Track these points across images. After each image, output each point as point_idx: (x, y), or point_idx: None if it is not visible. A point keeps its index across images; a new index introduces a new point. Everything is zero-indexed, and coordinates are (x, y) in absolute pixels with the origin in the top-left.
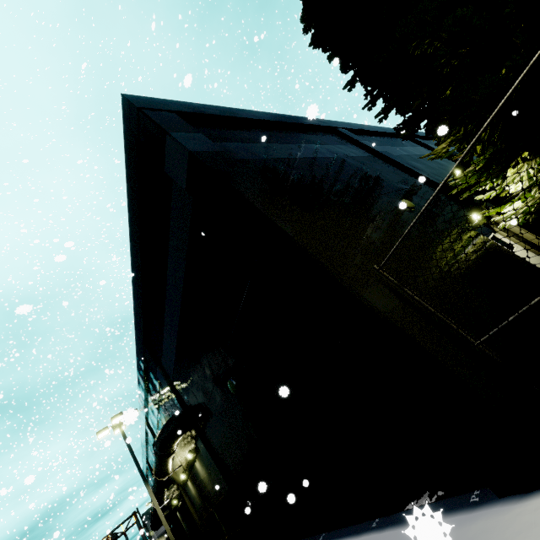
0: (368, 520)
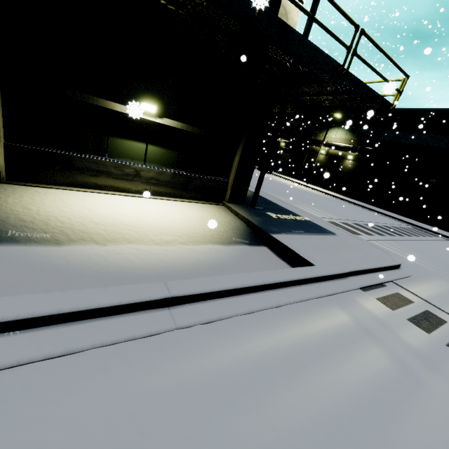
0: (425, 224)
